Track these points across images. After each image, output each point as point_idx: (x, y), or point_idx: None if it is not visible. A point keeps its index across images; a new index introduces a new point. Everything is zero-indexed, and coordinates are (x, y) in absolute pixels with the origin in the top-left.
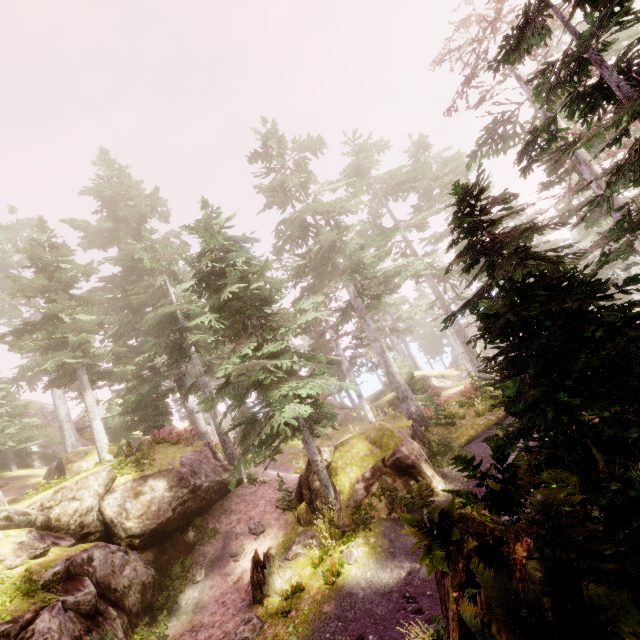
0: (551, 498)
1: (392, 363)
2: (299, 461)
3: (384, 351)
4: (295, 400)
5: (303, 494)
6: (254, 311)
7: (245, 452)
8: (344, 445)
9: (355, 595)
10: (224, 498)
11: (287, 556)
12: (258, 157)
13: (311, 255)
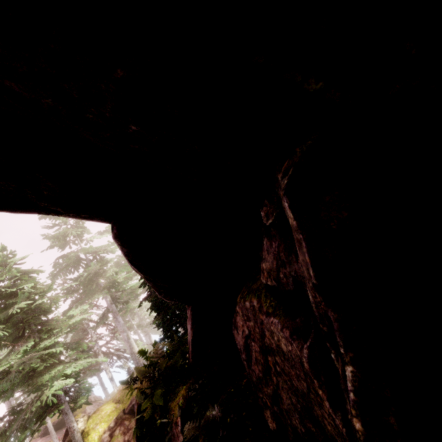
0: (157, 346)
1: (135, 345)
2: None
3: (129, 338)
4: (62, 378)
5: None
6: (34, 320)
7: (8, 438)
8: (96, 412)
9: None
10: None
11: None
12: (47, 216)
13: (82, 279)
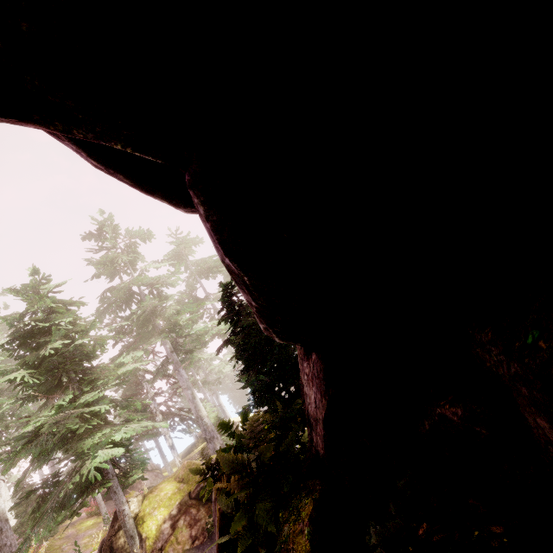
0: (252, 418)
1: (201, 407)
2: (97, 542)
3: (195, 397)
4: (108, 446)
5: None
6: (74, 366)
7: (40, 519)
8: (153, 491)
9: None
10: None
11: None
12: (92, 237)
13: (134, 317)
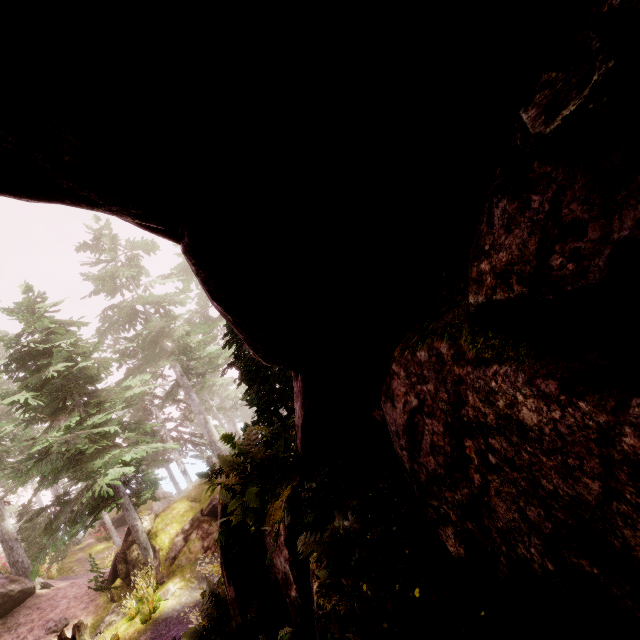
0: (249, 429)
1: (215, 432)
2: None
3: (207, 422)
4: (119, 465)
5: (119, 570)
6: (78, 388)
7: (55, 532)
8: (165, 510)
9: (170, 617)
10: (8, 615)
11: (99, 630)
12: (88, 248)
13: (140, 339)
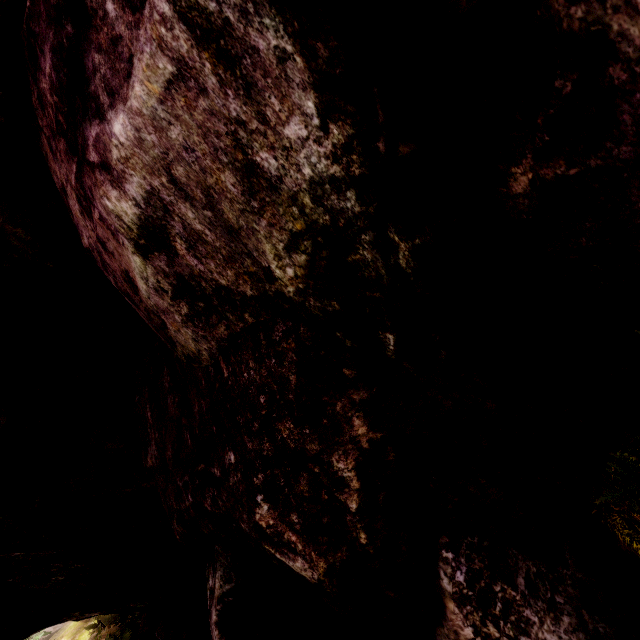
0: None
1: None
2: None
3: None
4: None
5: None
6: None
7: None
8: None
9: None
10: None
11: None
12: None
13: None
